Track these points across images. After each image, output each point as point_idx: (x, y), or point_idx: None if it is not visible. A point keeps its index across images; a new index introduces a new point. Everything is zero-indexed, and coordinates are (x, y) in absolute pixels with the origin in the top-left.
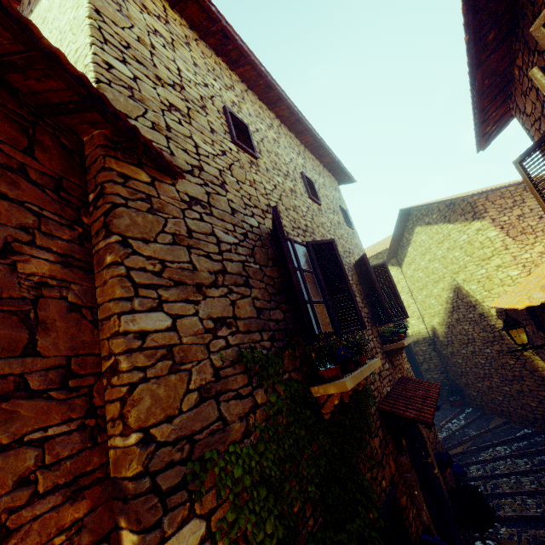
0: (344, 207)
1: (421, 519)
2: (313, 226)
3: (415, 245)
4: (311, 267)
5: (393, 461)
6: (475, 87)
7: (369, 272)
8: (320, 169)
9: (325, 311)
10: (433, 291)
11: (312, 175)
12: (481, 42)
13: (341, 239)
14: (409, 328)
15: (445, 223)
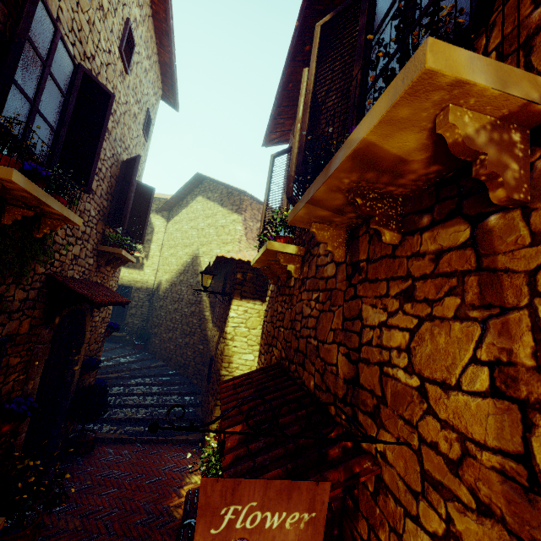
0: (152, 117)
1: (25, 387)
2: (103, 71)
3: (190, 210)
4: (65, 88)
5: (30, 325)
6: (284, 78)
7: (133, 174)
8: (154, 56)
9: (50, 140)
10: (179, 253)
11: (139, 43)
12: (301, 39)
13: (126, 128)
14: (141, 274)
15: (219, 204)
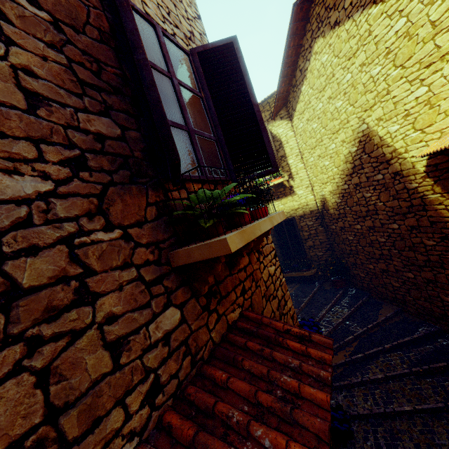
0: None
1: None
2: None
3: (312, 77)
4: None
5: None
6: None
7: None
8: None
9: None
10: (330, 148)
11: None
12: None
13: None
14: (295, 200)
15: (366, 8)
